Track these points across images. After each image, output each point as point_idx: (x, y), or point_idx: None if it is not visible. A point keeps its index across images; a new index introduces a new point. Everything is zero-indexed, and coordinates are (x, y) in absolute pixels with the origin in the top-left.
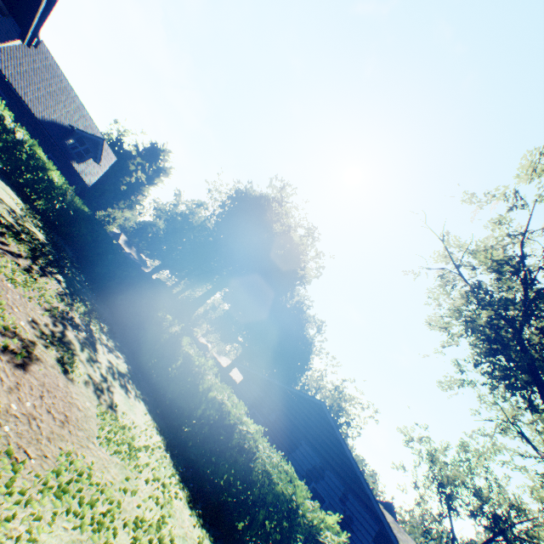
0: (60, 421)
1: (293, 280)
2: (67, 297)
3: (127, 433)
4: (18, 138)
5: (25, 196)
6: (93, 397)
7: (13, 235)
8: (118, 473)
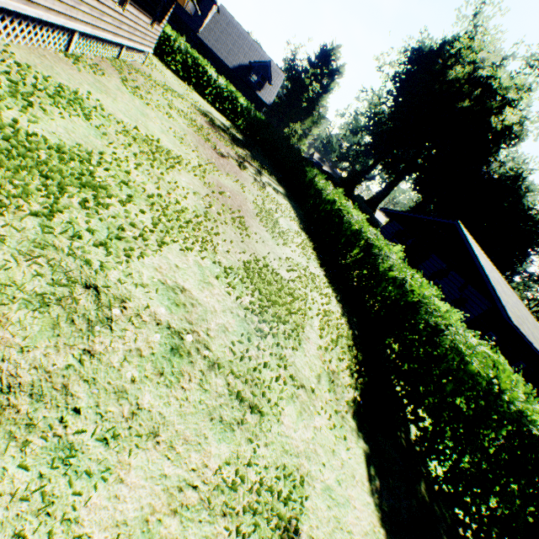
0: (234, 172)
1: (498, 140)
2: (249, 158)
3: (267, 193)
4: (219, 83)
5: (232, 122)
6: (252, 179)
7: (222, 130)
8: (257, 194)
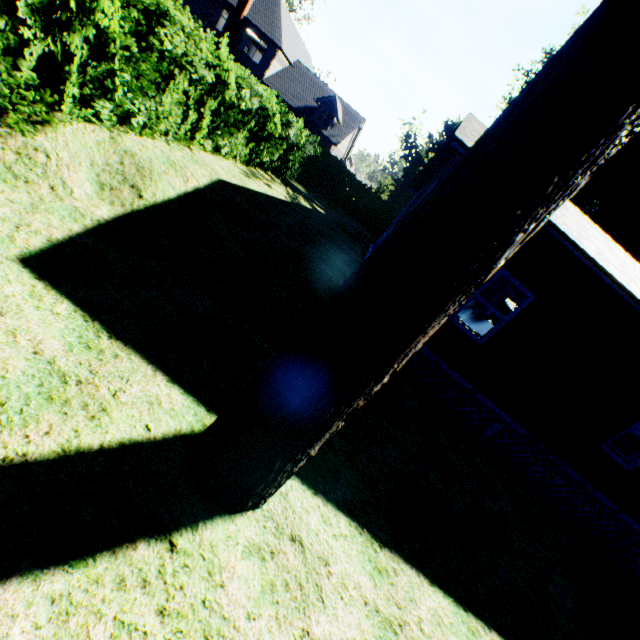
0: None
1: None
2: None
3: None
4: None
5: None
6: None
7: None
8: None
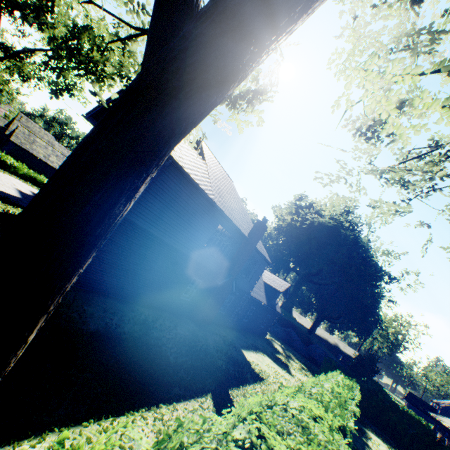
0: None
1: None
2: None
3: None
4: None
5: None
6: None
7: None
8: None
